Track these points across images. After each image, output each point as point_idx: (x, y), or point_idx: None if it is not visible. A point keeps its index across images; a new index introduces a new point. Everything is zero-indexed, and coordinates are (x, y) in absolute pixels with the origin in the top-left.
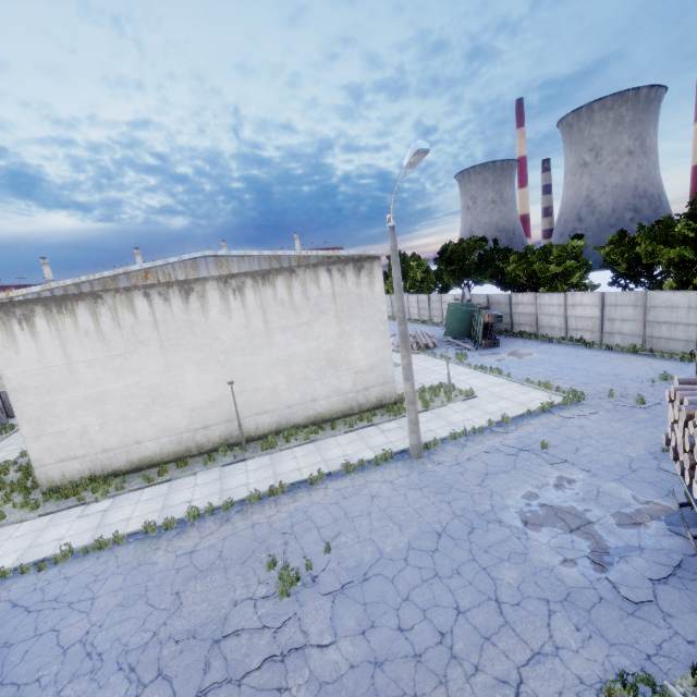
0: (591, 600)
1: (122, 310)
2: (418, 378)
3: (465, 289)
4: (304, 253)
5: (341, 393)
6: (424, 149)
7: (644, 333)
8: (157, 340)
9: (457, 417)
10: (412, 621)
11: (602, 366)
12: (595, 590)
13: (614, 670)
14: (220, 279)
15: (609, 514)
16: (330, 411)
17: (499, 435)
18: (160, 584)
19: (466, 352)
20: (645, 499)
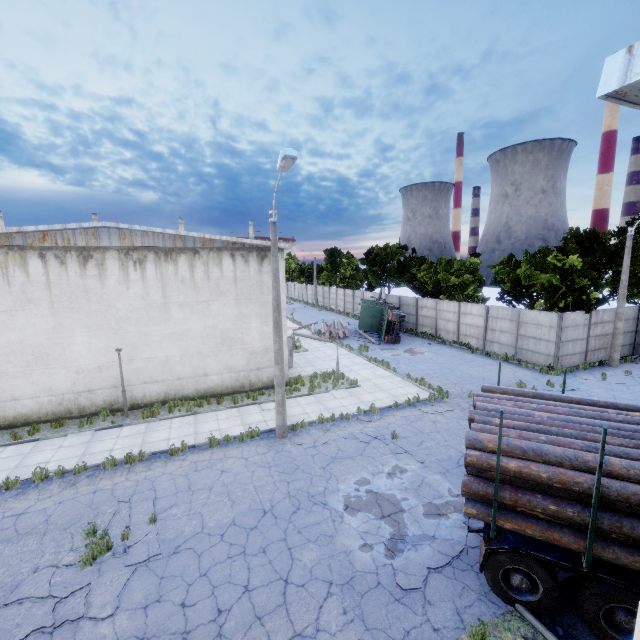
0: (370, 585)
1: (14, 268)
2: (318, 364)
3: (383, 288)
4: (207, 236)
5: (233, 371)
6: (291, 156)
7: (516, 345)
8: (48, 300)
9: (335, 403)
10: (198, 597)
11: (476, 370)
12: (377, 575)
13: None
14: (122, 250)
15: (421, 504)
16: (221, 386)
17: (362, 423)
18: None
19: (370, 345)
20: (457, 492)
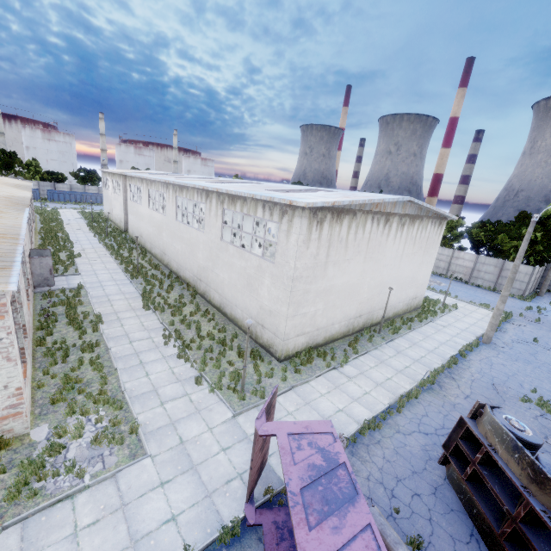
0: None
1: (360, 227)
2: None
3: None
4: (437, 210)
5: (408, 299)
6: None
7: (496, 281)
8: (365, 252)
9: (468, 321)
10: None
11: (489, 297)
12: None
13: None
14: (400, 216)
15: None
16: (401, 310)
17: (504, 333)
18: None
19: None
20: None
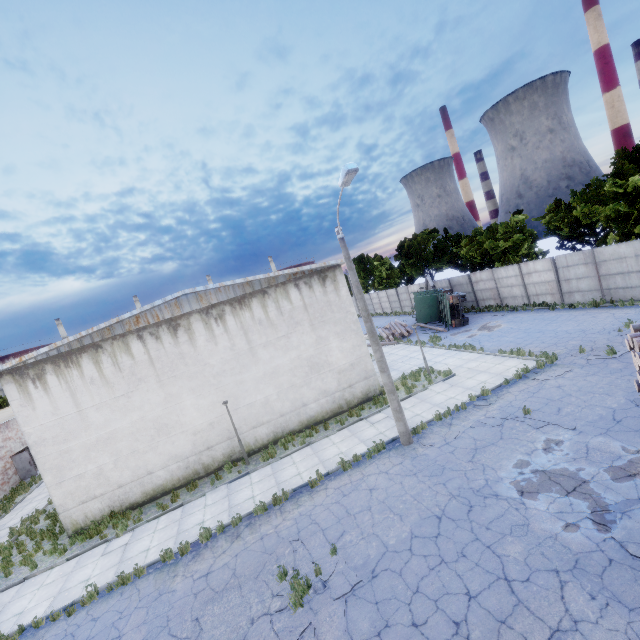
0: (601, 564)
1: (120, 355)
2: (399, 367)
3: (427, 277)
4: (272, 274)
5: (328, 394)
6: (353, 169)
7: (601, 287)
8: (154, 375)
9: (440, 398)
10: (425, 614)
11: (568, 324)
12: (603, 553)
13: (639, 637)
14: (202, 311)
15: (602, 470)
16: (321, 412)
17: (482, 408)
18: (180, 612)
19: (439, 334)
20: (635, 448)
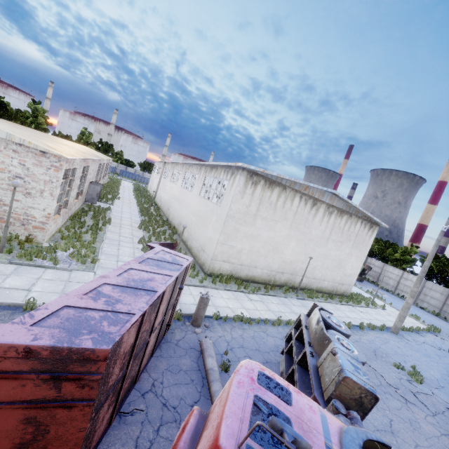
0: None
1: (288, 200)
2: None
3: None
4: (364, 211)
5: (334, 281)
6: None
7: (441, 308)
8: (291, 220)
9: (389, 318)
10: None
11: (428, 317)
12: None
13: None
14: (327, 205)
15: None
16: (326, 288)
17: (420, 336)
18: None
19: None
20: None
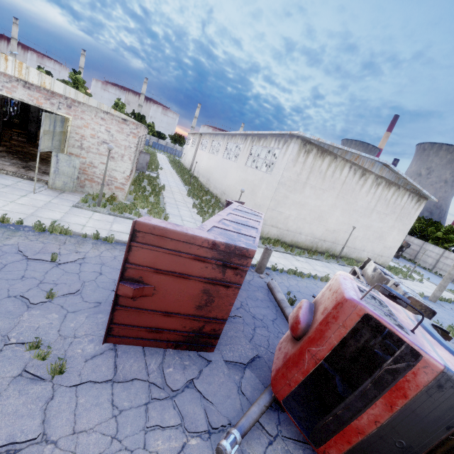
0: None
1: (338, 169)
2: None
3: None
4: (414, 183)
5: (373, 253)
6: None
7: None
8: (338, 190)
9: (427, 290)
10: None
11: None
12: None
13: None
14: (376, 176)
15: None
16: (364, 258)
17: None
18: None
19: None
20: None
